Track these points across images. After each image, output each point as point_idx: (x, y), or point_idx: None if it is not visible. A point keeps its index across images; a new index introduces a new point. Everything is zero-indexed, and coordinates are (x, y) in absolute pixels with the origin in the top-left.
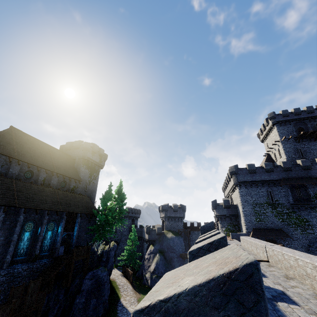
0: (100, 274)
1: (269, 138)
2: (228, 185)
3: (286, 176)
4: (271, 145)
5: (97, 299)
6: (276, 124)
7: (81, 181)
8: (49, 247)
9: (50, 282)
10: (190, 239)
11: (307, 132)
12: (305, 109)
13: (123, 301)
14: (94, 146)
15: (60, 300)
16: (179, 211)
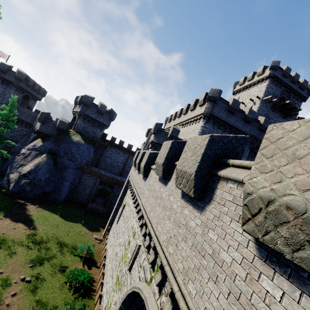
0: None
1: (248, 92)
2: (181, 116)
3: (256, 135)
4: (243, 101)
5: None
6: (271, 77)
7: None
8: None
9: None
10: (103, 155)
11: (288, 105)
12: (302, 81)
13: None
14: None
15: None
16: (104, 116)
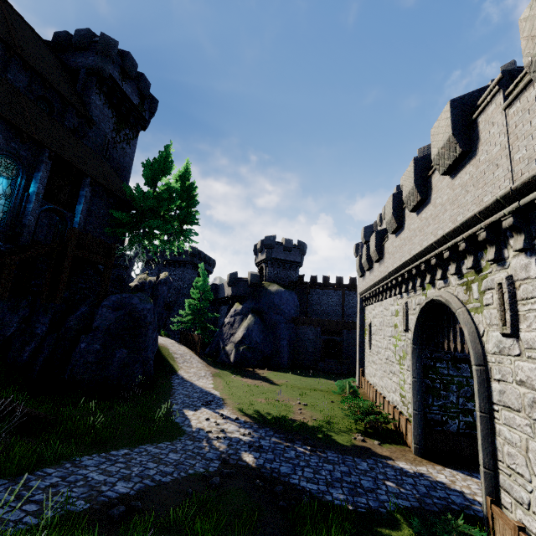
0: (138, 304)
1: None
2: None
3: None
4: None
5: (129, 352)
6: None
7: (93, 123)
8: (4, 219)
9: (2, 274)
10: (308, 303)
11: None
12: None
13: (184, 373)
14: (128, 58)
15: (37, 335)
16: (293, 252)
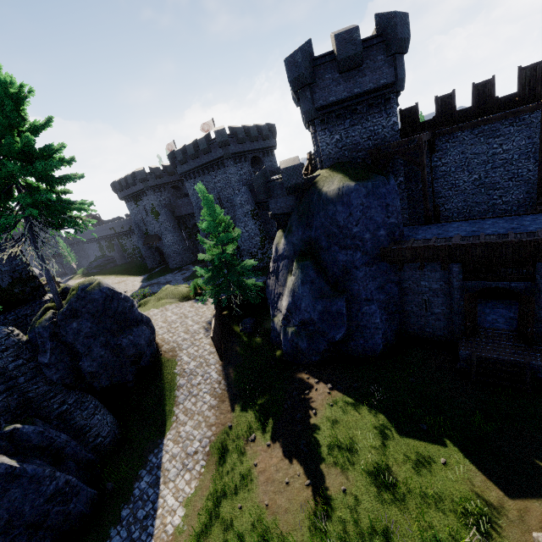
0: None
1: None
2: None
3: None
4: None
5: None
6: None
7: None
8: None
9: None
10: (436, 174)
11: None
12: None
13: (170, 443)
14: None
15: None
16: (368, 62)
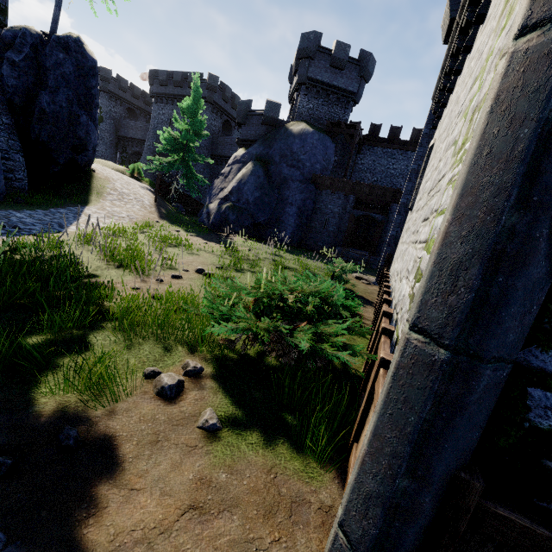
0: None
1: None
2: None
3: None
4: None
5: None
6: None
7: None
8: None
9: None
10: (356, 168)
11: None
12: None
13: (93, 209)
14: None
15: None
16: (347, 72)
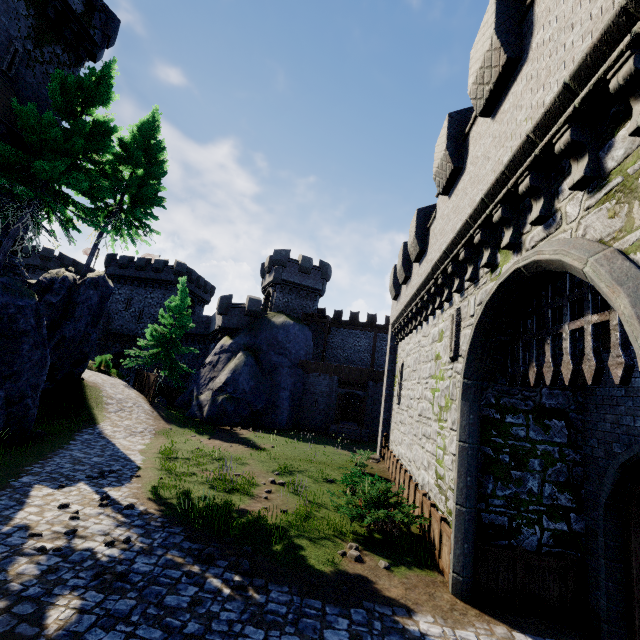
0: None
1: None
2: None
3: None
4: None
5: None
6: None
7: None
8: None
9: None
10: (328, 346)
11: None
12: None
13: (107, 427)
14: None
15: None
16: (312, 275)
